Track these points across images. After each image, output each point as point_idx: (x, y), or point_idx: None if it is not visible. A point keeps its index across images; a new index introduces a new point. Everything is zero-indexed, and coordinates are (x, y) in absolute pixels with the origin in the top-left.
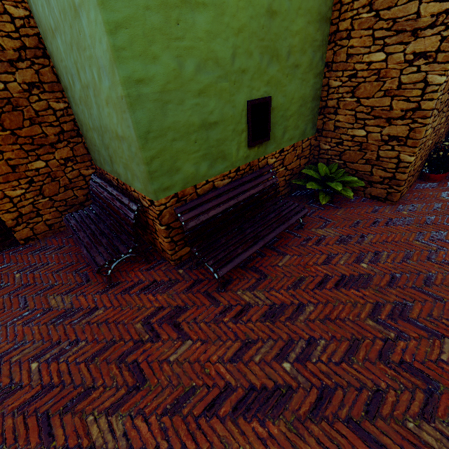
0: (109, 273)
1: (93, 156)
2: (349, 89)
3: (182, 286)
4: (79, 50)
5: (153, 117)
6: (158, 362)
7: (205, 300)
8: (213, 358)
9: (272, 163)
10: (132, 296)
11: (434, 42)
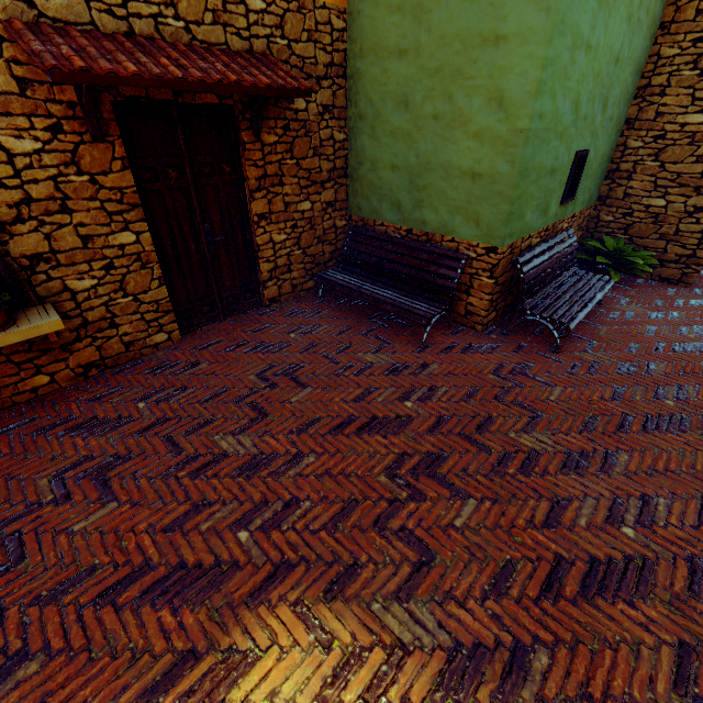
0: (427, 330)
1: (358, 203)
2: (651, 151)
3: (507, 348)
4: (454, 77)
5: (532, 155)
6: (541, 401)
7: (545, 359)
8: (594, 398)
9: (564, 229)
10: (458, 355)
11: None
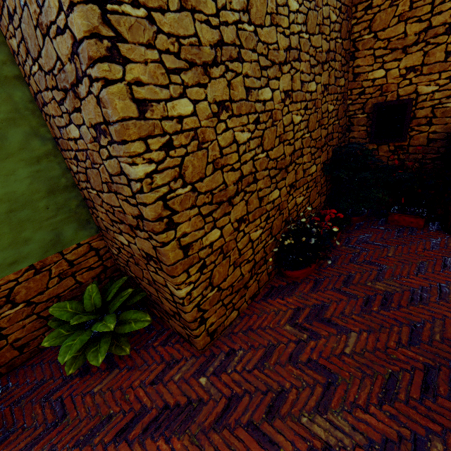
0: None
1: None
2: (85, 176)
3: None
4: None
5: None
6: None
7: None
8: None
9: None
10: None
11: (96, 106)
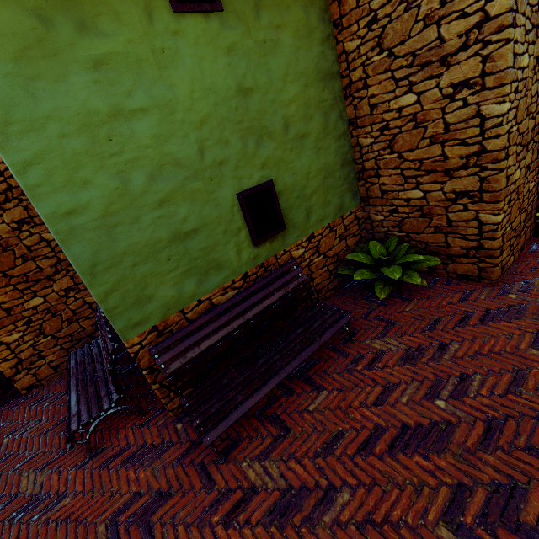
0: (87, 439)
1: None
2: (384, 144)
3: (173, 453)
4: None
5: (98, 247)
6: None
7: (196, 480)
8: None
9: (300, 255)
10: (110, 472)
11: (474, 65)
